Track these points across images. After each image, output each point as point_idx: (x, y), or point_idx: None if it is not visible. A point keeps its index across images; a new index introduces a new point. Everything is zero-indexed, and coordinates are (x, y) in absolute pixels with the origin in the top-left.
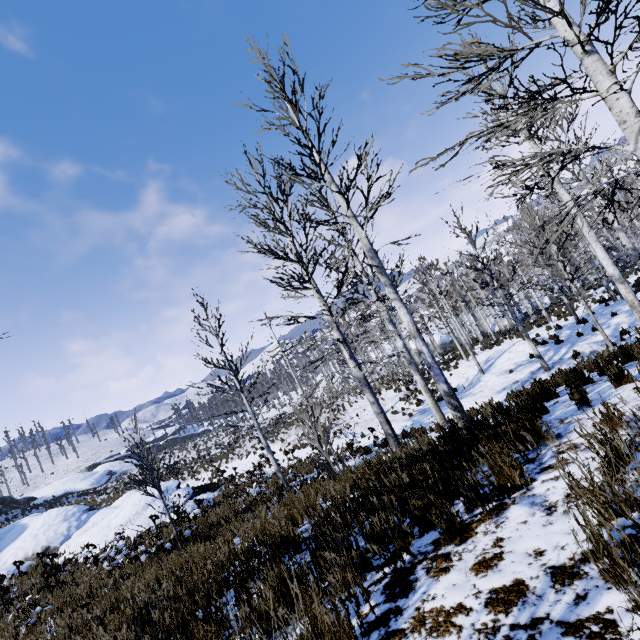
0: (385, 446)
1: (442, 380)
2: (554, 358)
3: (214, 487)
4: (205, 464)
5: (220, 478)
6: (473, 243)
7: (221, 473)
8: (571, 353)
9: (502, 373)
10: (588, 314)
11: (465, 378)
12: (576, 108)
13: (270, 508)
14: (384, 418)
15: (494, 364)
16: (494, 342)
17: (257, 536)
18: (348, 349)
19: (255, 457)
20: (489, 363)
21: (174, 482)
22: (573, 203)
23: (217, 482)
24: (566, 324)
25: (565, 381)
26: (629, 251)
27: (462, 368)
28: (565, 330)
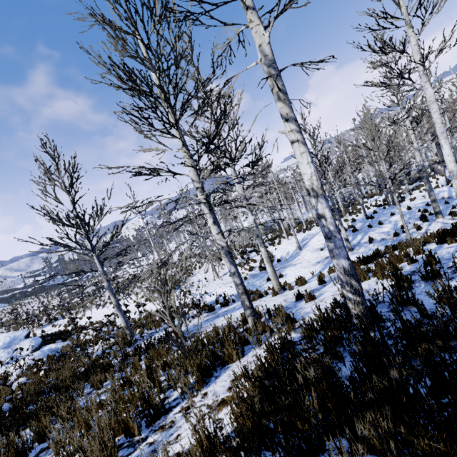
0: (227, 305)
1: (344, 255)
2: (353, 242)
3: (66, 335)
4: (64, 311)
5: (72, 328)
6: (314, 143)
7: (74, 323)
8: (366, 239)
9: (315, 250)
10: (373, 213)
11: (286, 252)
12: (408, 42)
13: (105, 387)
14: (243, 289)
15: (308, 243)
16: (305, 228)
17: (71, 455)
18: (212, 213)
19: (111, 307)
20: (304, 242)
21: (23, 332)
22: (435, 98)
23: (70, 331)
24: (358, 219)
25: (423, 262)
26: (419, 167)
27: (284, 244)
28: (358, 222)
